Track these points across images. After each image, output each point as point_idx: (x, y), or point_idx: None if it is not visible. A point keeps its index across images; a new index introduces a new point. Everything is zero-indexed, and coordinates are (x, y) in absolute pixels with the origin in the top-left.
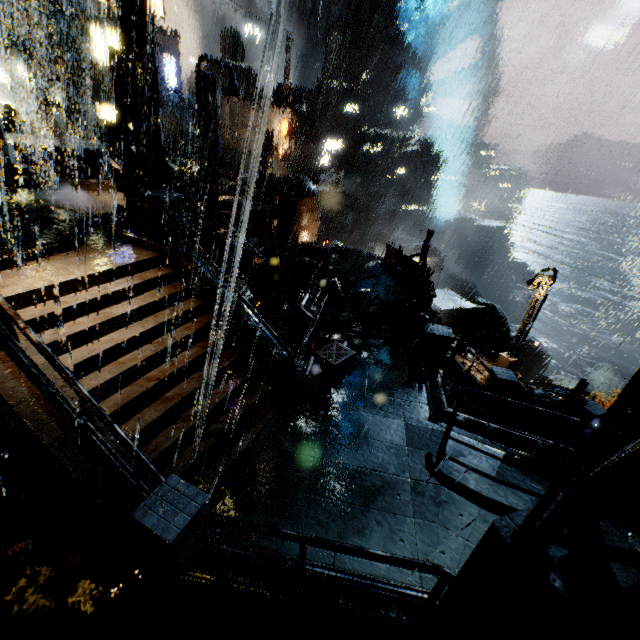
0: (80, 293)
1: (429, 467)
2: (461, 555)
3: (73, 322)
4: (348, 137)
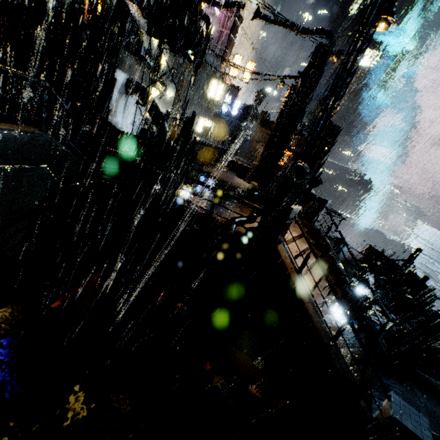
0: (290, 246)
1: None
2: None
3: None
4: None
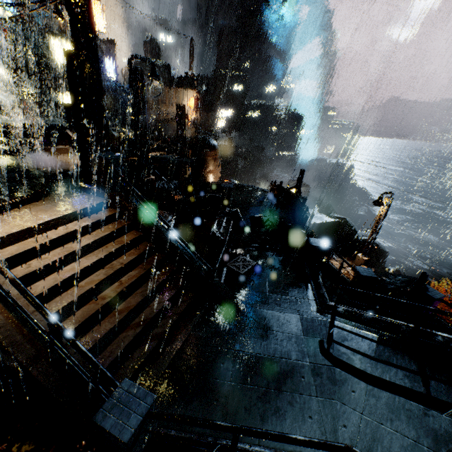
0: (47, 233)
1: (323, 352)
2: (359, 427)
3: (42, 257)
4: (236, 107)
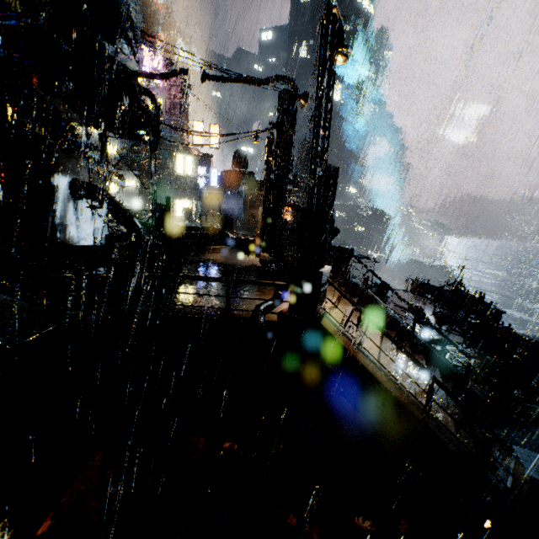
0: (334, 314)
1: None
2: None
3: None
4: None
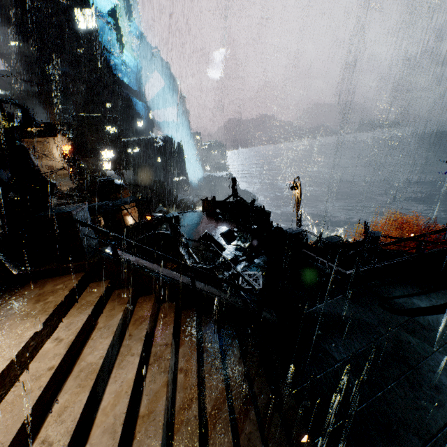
0: (32, 367)
1: (392, 312)
2: None
3: (54, 412)
4: (112, 148)
